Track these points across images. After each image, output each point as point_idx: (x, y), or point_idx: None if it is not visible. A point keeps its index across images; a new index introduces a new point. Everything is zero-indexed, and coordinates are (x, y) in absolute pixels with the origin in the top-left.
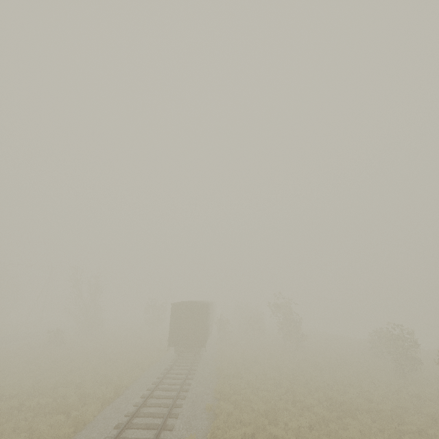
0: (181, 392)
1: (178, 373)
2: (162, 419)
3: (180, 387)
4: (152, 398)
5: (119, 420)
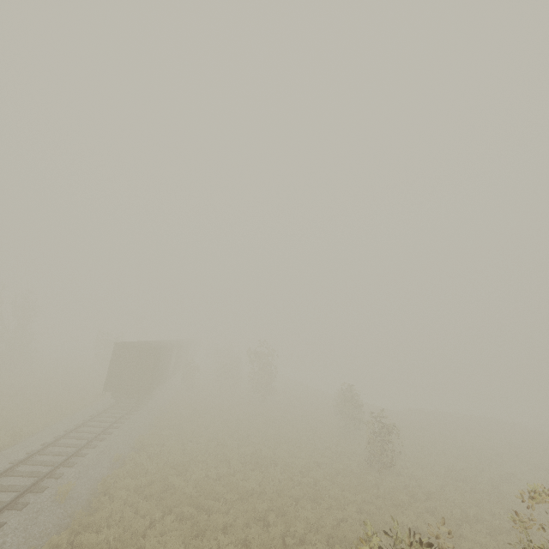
0: (95, 441)
1: (103, 421)
2: (51, 467)
3: (95, 436)
4: (55, 446)
5: (1, 467)
